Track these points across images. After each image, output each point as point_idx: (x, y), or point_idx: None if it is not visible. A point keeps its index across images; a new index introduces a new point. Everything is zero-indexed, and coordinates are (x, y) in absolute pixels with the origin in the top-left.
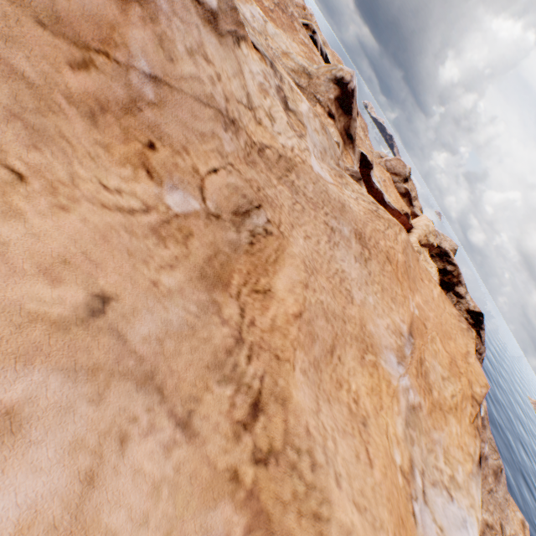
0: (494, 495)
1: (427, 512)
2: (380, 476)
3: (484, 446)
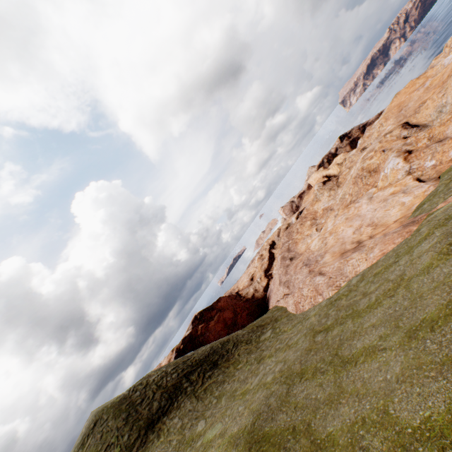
0: None
1: (449, 62)
2: (448, 66)
3: None
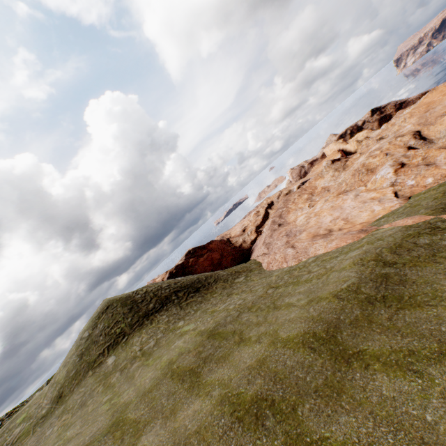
0: None
1: None
2: None
3: None
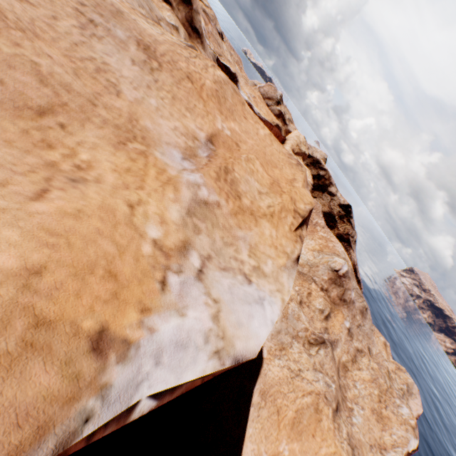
0: (362, 328)
1: (198, 287)
2: (50, 211)
3: (351, 293)
